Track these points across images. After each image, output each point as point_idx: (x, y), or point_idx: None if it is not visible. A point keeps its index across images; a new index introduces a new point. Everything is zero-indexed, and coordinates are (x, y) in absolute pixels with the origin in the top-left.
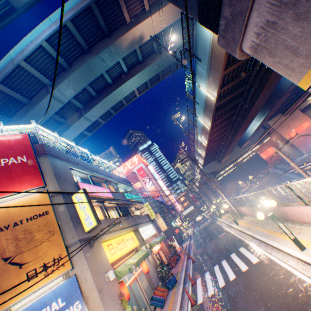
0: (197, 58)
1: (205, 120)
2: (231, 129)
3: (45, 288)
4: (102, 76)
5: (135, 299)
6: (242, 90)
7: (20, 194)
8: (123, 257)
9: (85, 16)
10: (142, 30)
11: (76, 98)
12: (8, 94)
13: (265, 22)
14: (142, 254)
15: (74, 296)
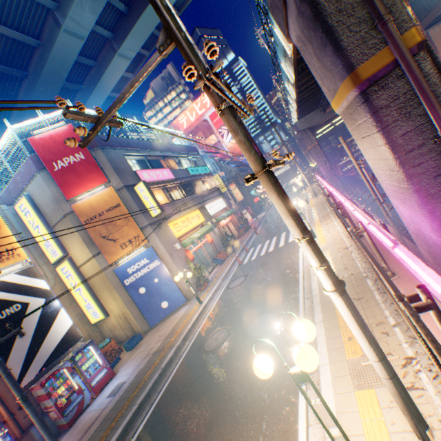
0: None
1: (288, 71)
2: None
3: (135, 253)
4: None
5: (203, 259)
6: None
7: (93, 191)
8: (189, 232)
9: None
10: None
11: (98, 23)
12: (10, 37)
13: (298, 36)
14: (206, 230)
15: (154, 257)
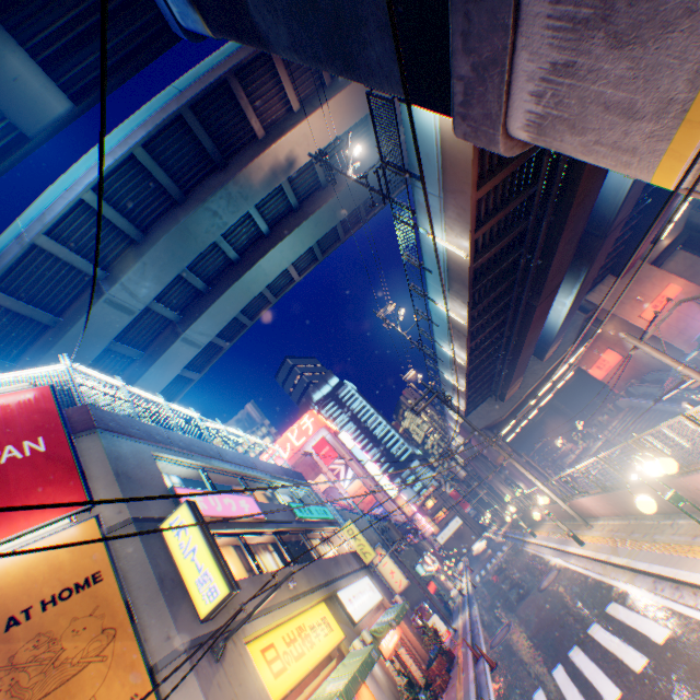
0: (414, 175)
1: (454, 306)
2: (514, 318)
3: None
4: (216, 247)
5: None
6: (521, 229)
7: (26, 537)
8: (307, 679)
9: (172, 134)
10: (291, 147)
11: (161, 301)
12: (11, 309)
13: (548, 68)
14: (357, 663)
15: None
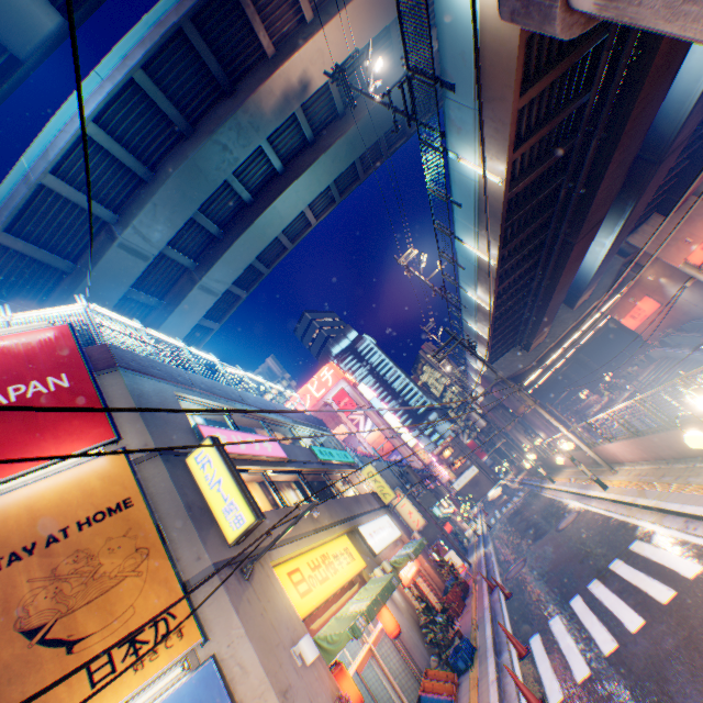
0: (445, 83)
1: (483, 244)
2: (547, 259)
3: (139, 702)
4: (227, 187)
5: None
6: (565, 150)
7: (57, 465)
8: (332, 600)
9: (173, 53)
10: (304, 66)
11: (175, 247)
12: (27, 255)
13: None
14: (378, 588)
15: None
